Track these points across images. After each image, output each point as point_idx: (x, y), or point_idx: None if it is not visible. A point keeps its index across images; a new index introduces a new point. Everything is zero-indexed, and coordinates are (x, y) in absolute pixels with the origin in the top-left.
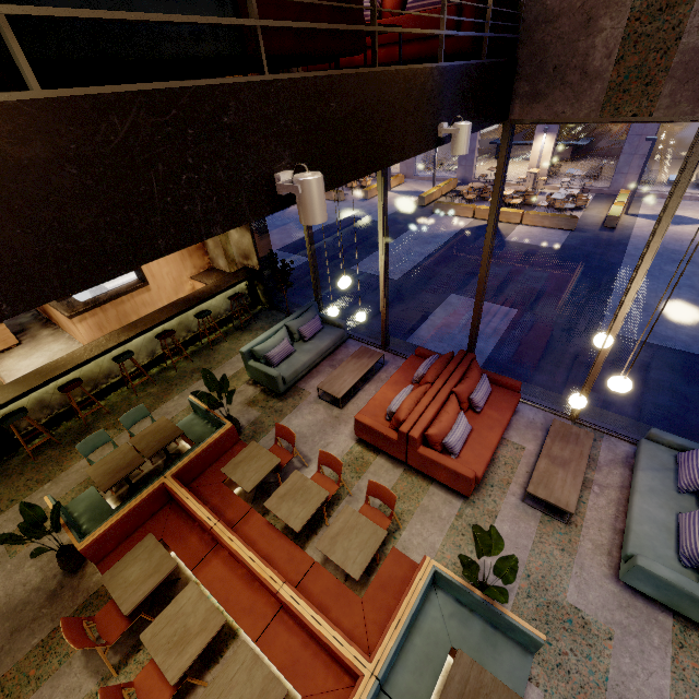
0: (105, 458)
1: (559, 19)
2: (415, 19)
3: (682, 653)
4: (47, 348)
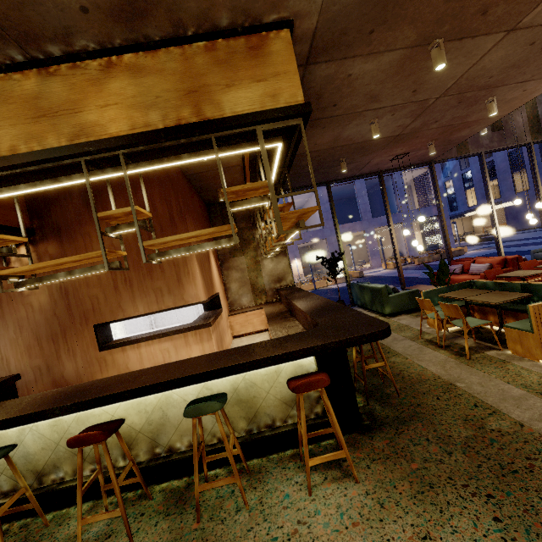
0: (481, 300)
1: None
2: None
3: None
4: None
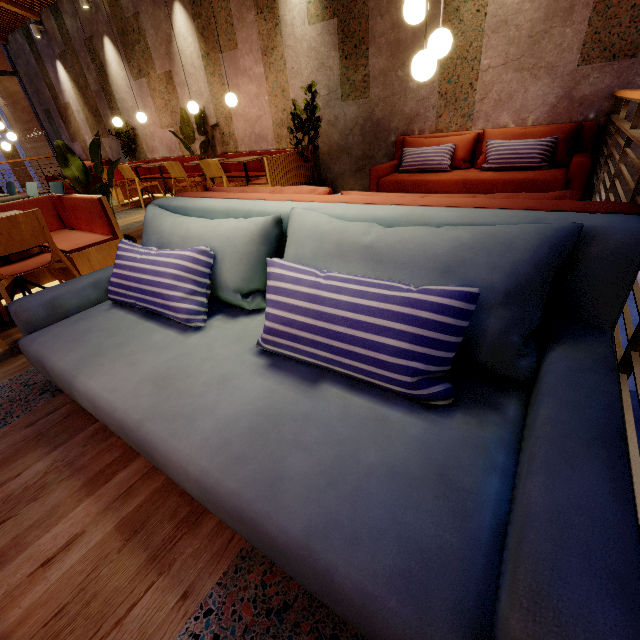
0: None
1: None
2: (514, 183)
3: None
4: None
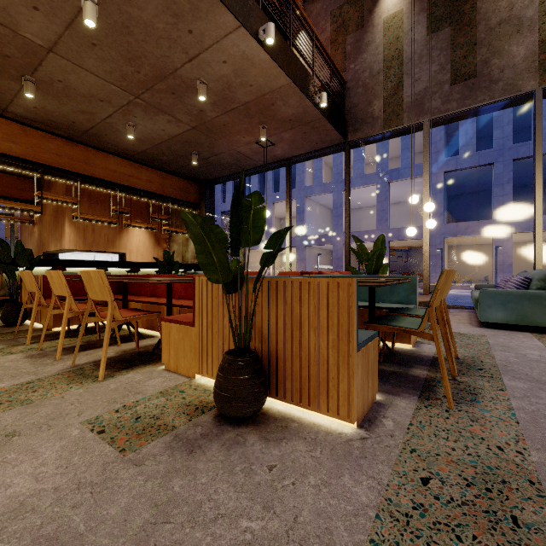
0: None
1: (359, 105)
2: None
3: (544, 338)
4: None
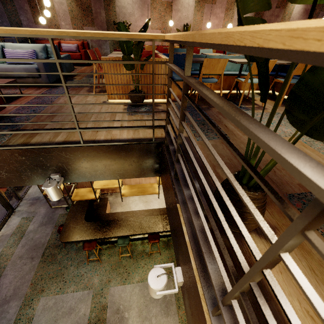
0: None
1: None
2: None
3: None
4: (131, 201)
